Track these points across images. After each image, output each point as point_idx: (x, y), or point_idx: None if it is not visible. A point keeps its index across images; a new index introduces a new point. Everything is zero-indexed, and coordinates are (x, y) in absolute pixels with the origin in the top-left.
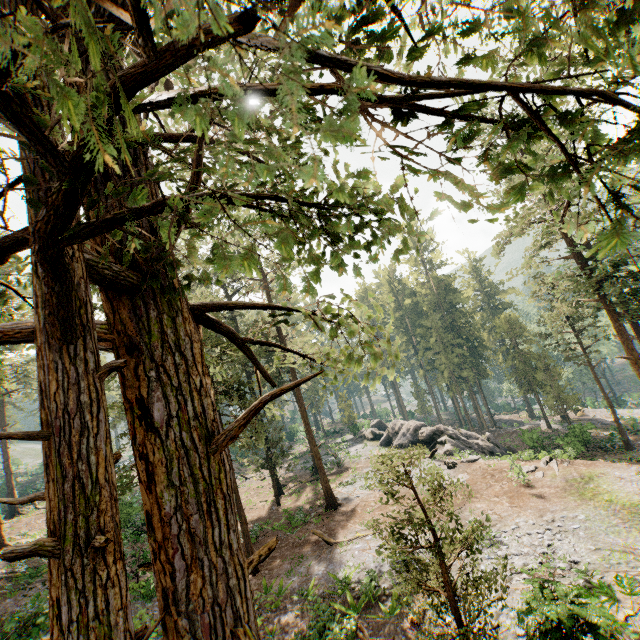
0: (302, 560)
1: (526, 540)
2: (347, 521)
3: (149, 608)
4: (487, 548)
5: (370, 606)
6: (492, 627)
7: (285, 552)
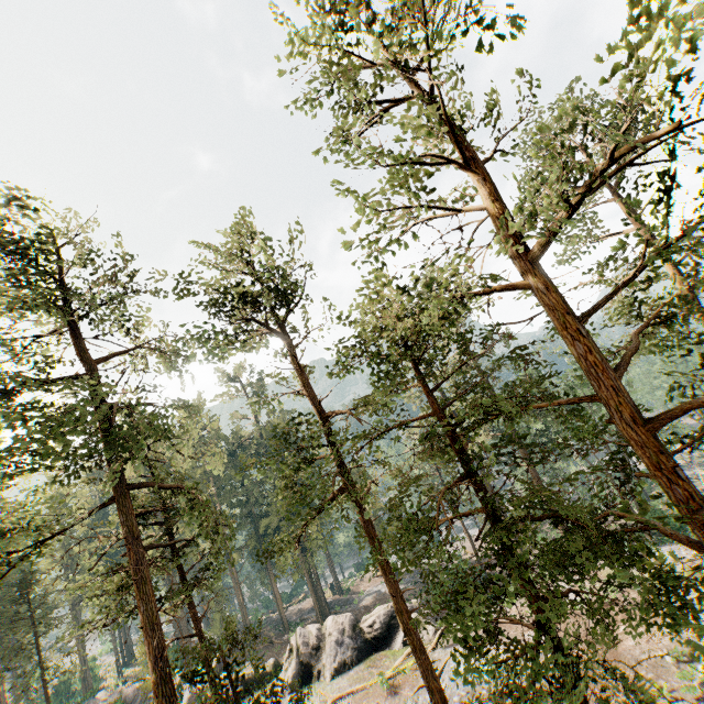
0: None
1: None
2: None
3: None
4: None
5: None
6: None
7: None
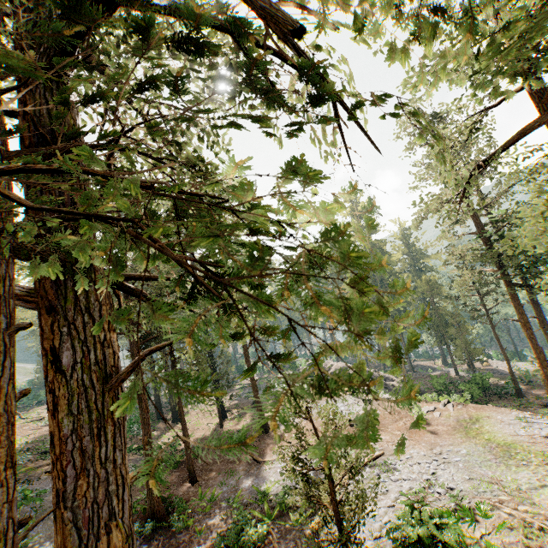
0: (234, 474)
1: (416, 468)
2: (275, 444)
3: None
4: (383, 473)
5: (282, 515)
6: (375, 537)
7: (221, 466)
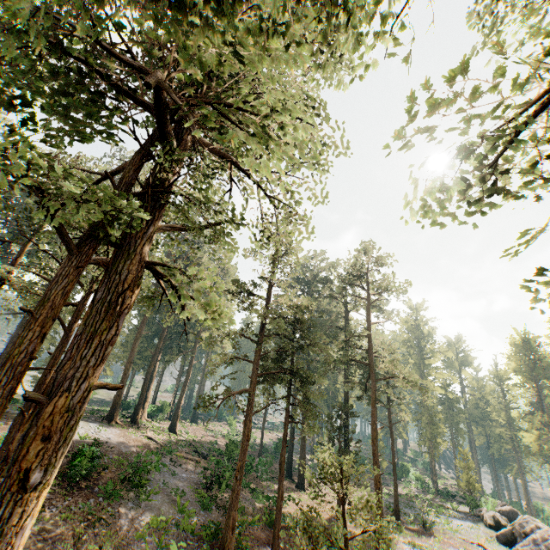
0: None
1: None
2: None
3: (201, 514)
4: None
5: None
6: None
7: None
